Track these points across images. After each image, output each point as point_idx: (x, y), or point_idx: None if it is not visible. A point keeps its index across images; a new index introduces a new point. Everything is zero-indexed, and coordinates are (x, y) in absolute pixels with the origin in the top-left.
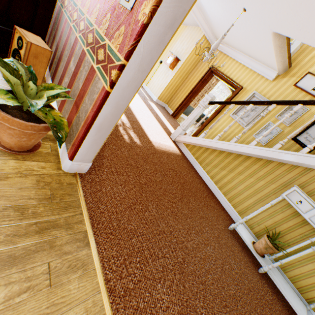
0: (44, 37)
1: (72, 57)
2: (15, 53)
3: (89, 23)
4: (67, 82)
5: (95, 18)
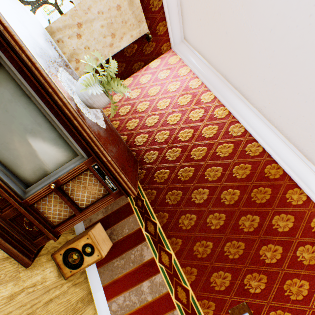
0: None
1: (146, 278)
2: (73, 250)
3: (180, 273)
4: (136, 303)
5: (190, 279)
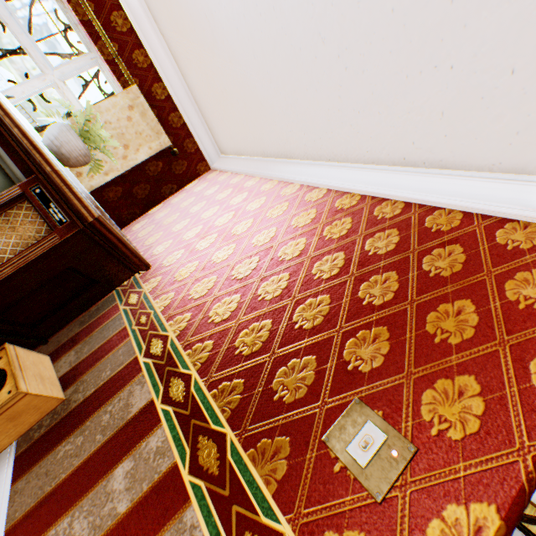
0: (52, 333)
1: (126, 453)
2: None
3: (207, 404)
4: None
5: (228, 406)
